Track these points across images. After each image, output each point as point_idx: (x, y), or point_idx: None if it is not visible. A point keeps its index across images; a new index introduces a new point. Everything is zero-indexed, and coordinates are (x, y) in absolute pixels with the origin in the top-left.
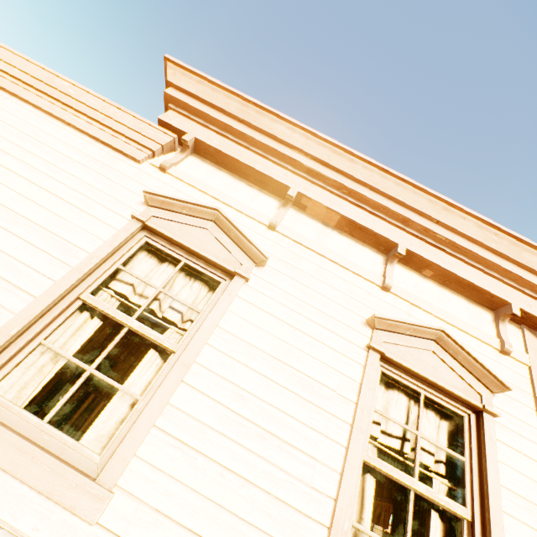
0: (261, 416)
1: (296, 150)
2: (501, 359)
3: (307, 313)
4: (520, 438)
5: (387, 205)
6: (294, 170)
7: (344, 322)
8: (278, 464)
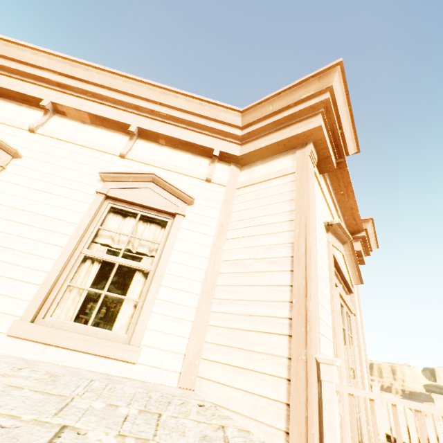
0: (3, 241)
1: (46, 70)
2: (206, 185)
3: (53, 181)
4: (201, 225)
5: (120, 99)
6: (48, 86)
7: (83, 182)
8: (12, 262)
